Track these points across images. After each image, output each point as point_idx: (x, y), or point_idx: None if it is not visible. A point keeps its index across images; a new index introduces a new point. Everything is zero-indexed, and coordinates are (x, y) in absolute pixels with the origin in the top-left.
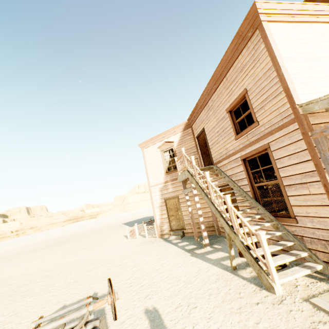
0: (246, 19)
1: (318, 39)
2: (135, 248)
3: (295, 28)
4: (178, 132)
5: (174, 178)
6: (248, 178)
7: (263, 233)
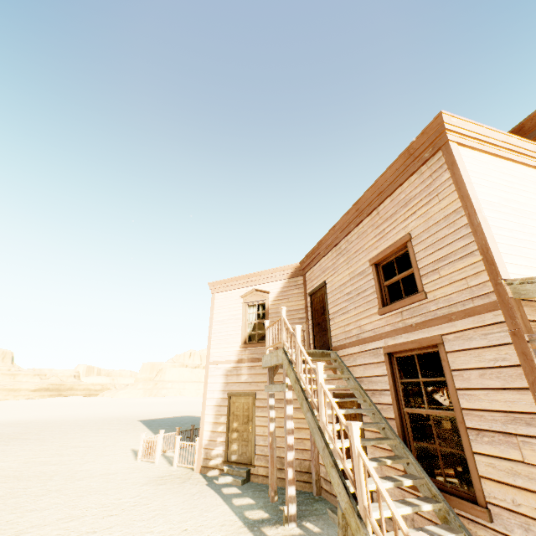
0: (424, 133)
1: (530, 188)
2: (144, 487)
3: (497, 163)
4: (281, 278)
5: (256, 357)
6: (394, 392)
7: None
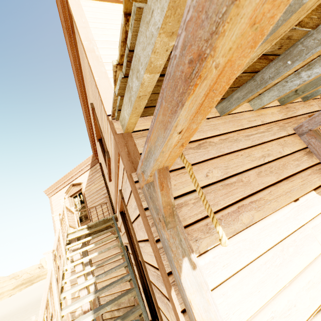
0: (57, 0)
1: None
2: None
3: None
4: (86, 170)
5: None
6: (130, 246)
7: None
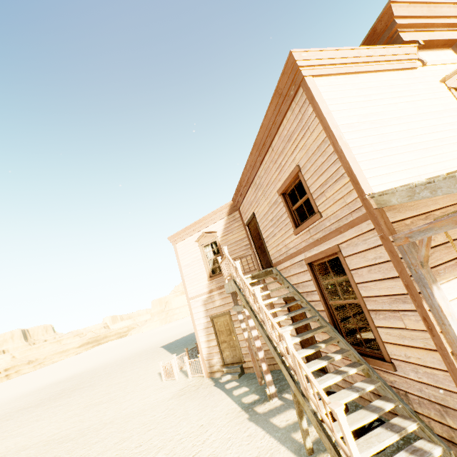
0: (284, 74)
1: (387, 94)
2: (170, 401)
3: (353, 81)
4: (221, 217)
5: (222, 285)
6: (319, 292)
7: (341, 408)
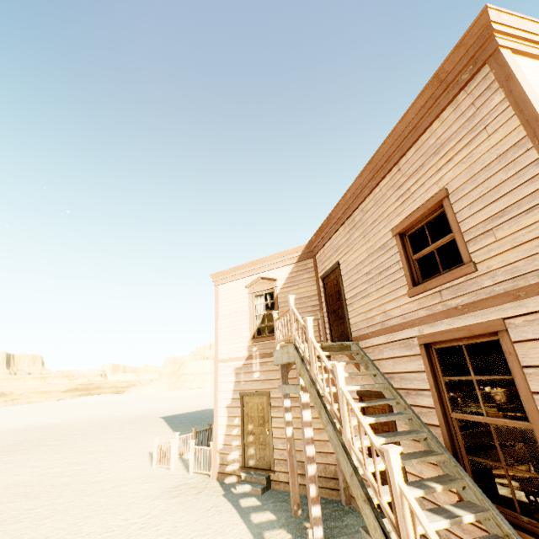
0: (460, 46)
1: None
2: (155, 502)
3: None
4: (288, 263)
5: (267, 352)
6: (436, 393)
7: None
